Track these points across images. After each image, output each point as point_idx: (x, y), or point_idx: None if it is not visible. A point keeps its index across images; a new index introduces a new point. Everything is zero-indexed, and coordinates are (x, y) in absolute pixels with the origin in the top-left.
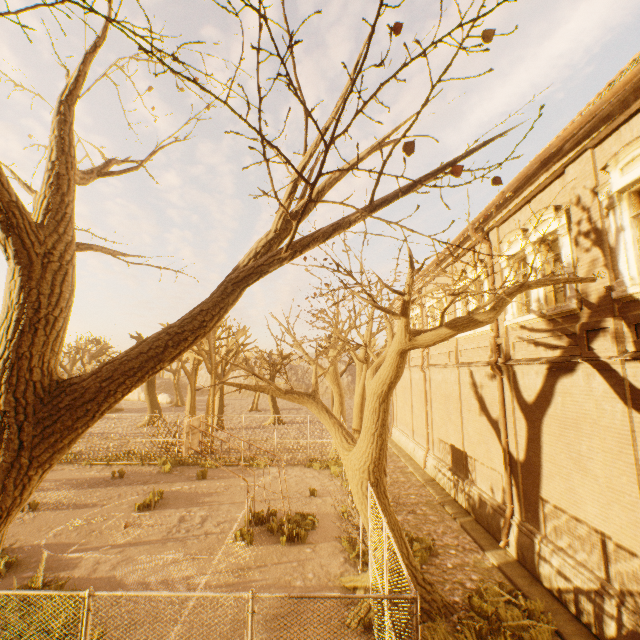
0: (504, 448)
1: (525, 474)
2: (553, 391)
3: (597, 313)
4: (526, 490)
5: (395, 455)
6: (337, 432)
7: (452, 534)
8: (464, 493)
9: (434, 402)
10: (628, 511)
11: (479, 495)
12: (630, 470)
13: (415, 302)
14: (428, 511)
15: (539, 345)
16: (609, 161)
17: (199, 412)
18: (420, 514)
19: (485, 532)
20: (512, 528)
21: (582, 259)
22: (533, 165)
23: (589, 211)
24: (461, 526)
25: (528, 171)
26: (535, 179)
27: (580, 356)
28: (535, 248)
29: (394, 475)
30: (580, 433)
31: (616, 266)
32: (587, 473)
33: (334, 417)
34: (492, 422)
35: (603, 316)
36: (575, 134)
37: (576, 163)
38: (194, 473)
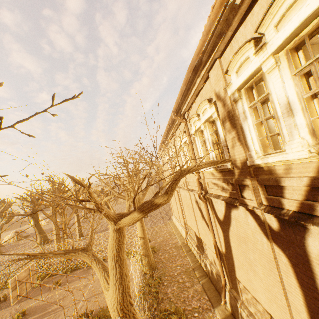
0: (214, 245)
1: (227, 261)
2: (230, 217)
3: (242, 173)
4: (229, 270)
5: (173, 234)
6: (101, 275)
7: (197, 296)
8: (203, 262)
9: (184, 207)
10: (282, 311)
11: (210, 266)
12: (278, 285)
13: (102, 204)
14: (186, 278)
15: (219, 186)
16: (228, 67)
17: (74, 226)
18: (181, 282)
19: (215, 290)
20: (226, 292)
21: (228, 135)
22: (189, 74)
23: (225, 103)
24: (203, 287)
25: (188, 78)
26: (195, 82)
27: (238, 201)
28: (206, 125)
29: (171, 251)
30: (248, 247)
31: (247, 142)
32: (256, 274)
33: (100, 263)
34: (208, 226)
35: (245, 176)
36: (206, 49)
37: (213, 69)
38: (55, 282)
